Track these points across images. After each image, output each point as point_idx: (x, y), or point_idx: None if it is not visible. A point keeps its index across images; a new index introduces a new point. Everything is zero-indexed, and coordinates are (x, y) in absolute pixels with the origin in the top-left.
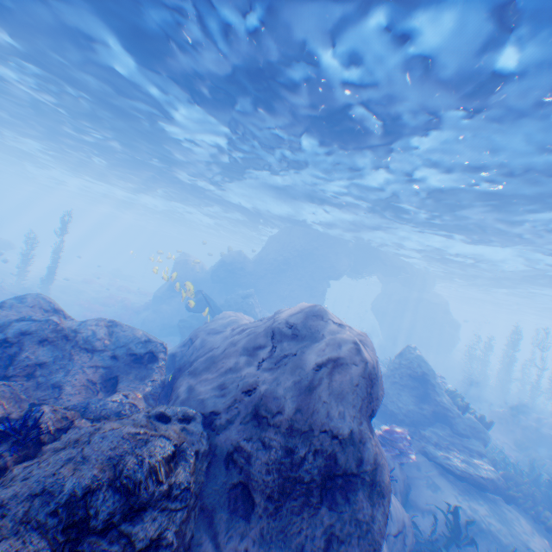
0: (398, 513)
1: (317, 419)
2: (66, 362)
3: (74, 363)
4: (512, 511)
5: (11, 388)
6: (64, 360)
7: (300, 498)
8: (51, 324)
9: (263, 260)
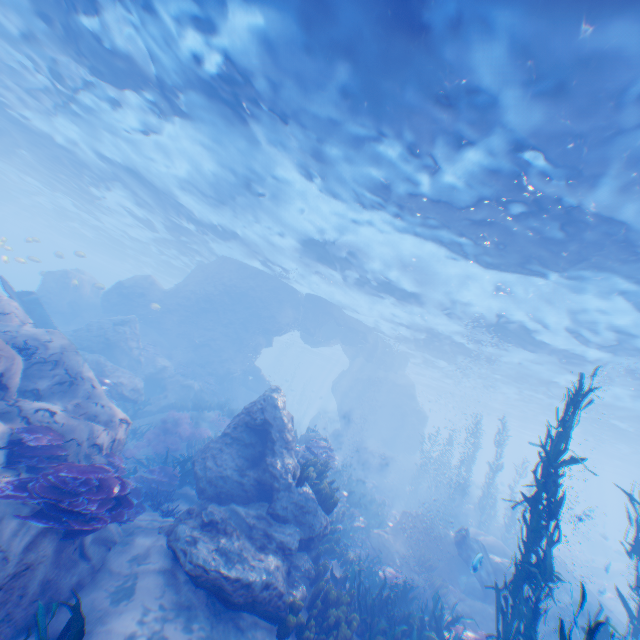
0: None
1: None
2: None
3: None
4: None
5: None
6: None
7: None
8: None
9: (178, 292)
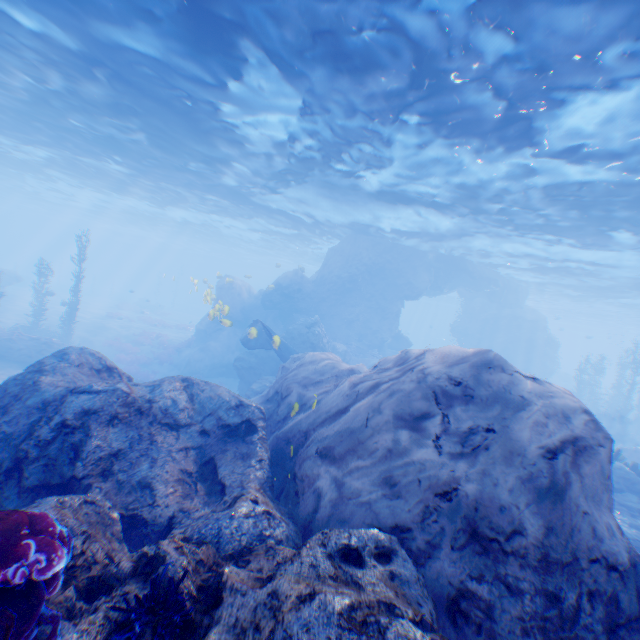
0: None
1: (583, 544)
2: (147, 447)
3: (157, 447)
4: None
5: (95, 506)
6: (144, 445)
7: None
8: (119, 396)
9: (325, 280)
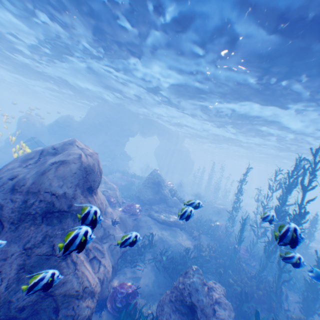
0: (119, 236)
1: (45, 187)
2: None
3: None
4: (181, 233)
5: None
6: None
7: (30, 221)
8: None
9: (86, 123)
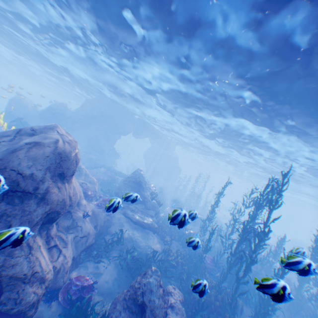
0: (87, 229)
1: (12, 165)
2: None
3: None
4: (153, 236)
5: None
6: None
7: None
8: None
9: (79, 113)
